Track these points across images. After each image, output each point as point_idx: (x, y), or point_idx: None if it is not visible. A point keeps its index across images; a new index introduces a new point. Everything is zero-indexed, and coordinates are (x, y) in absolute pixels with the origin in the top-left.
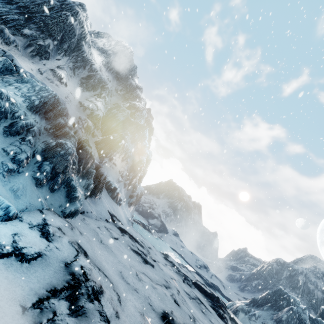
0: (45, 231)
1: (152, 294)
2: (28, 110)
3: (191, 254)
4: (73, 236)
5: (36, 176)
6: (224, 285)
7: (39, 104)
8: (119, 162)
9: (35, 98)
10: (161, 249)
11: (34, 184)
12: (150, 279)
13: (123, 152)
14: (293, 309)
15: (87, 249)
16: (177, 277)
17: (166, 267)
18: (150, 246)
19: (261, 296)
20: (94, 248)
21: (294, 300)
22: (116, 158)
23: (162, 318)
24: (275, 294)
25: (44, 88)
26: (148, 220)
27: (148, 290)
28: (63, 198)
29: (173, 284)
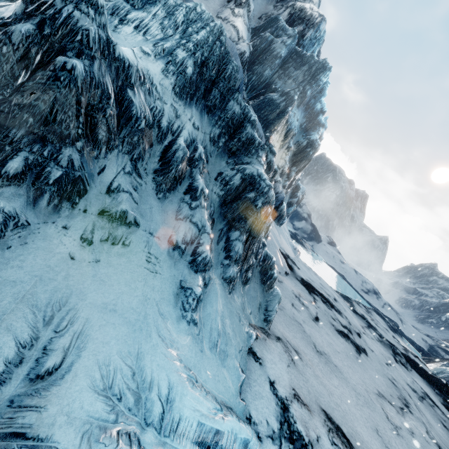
0: (299, 444)
1: None
2: (177, 98)
3: (354, 274)
4: (307, 387)
5: (228, 276)
6: (401, 318)
7: (193, 71)
8: (277, 149)
9: (183, 56)
10: (325, 276)
11: (226, 290)
12: (393, 407)
13: (284, 130)
14: None
15: (331, 409)
16: (386, 353)
17: (367, 335)
18: (332, 294)
19: None
20: (327, 386)
21: None
22: (274, 144)
23: None
24: None
25: (194, 12)
26: (292, 222)
27: None
28: (258, 287)
29: (398, 383)
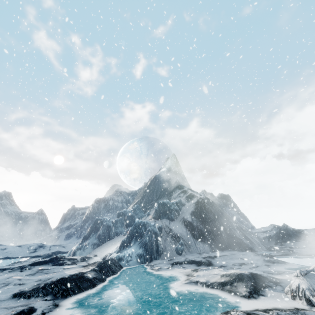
0: None
1: None
2: None
3: (19, 248)
4: None
5: None
6: (64, 245)
7: None
8: None
9: None
10: None
11: None
12: None
13: None
14: (104, 224)
15: None
16: (14, 273)
17: None
18: None
19: (88, 231)
20: None
21: (104, 219)
22: None
23: (14, 297)
24: (95, 224)
25: None
26: None
27: None
28: None
29: (12, 280)
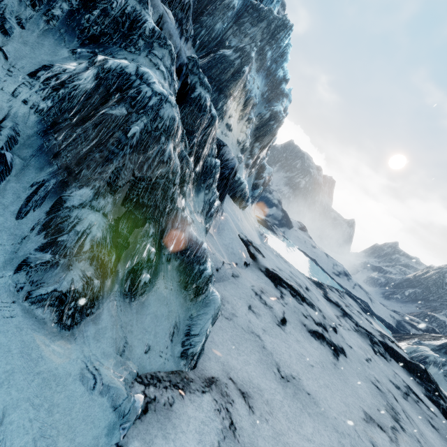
0: None
1: None
2: None
3: (325, 257)
4: None
5: (48, 290)
6: (371, 297)
7: None
8: (236, 121)
9: None
10: (297, 262)
11: (51, 323)
12: (385, 434)
13: (243, 97)
14: None
15: None
16: (364, 344)
17: (343, 327)
18: (303, 282)
19: None
20: None
21: None
22: (231, 113)
23: None
24: None
25: None
26: (263, 209)
27: None
28: (174, 296)
29: (382, 384)
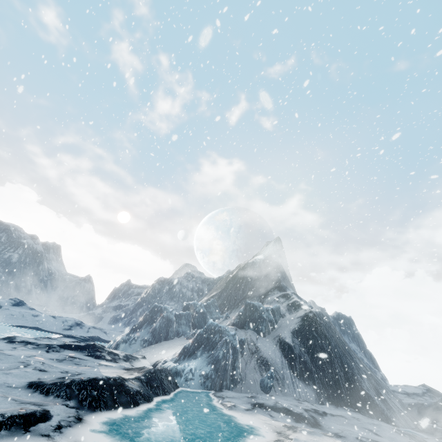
0: None
1: (8, 379)
2: None
3: (53, 319)
4: None
5: None
6: (106, 331)
7: None
8: None
9: None
10: None
11: None
12: None
13: None
14: (164, 316)
15: None
16: (38, 352)
17: (16, 350)
18: None
19: (141, 320)
20: None
21: (166, 308)
22: None
23: (29, 387)
24: (152, 312)
25: None
26: None
27: (1, 378)
28: None
29: (33, 361)
